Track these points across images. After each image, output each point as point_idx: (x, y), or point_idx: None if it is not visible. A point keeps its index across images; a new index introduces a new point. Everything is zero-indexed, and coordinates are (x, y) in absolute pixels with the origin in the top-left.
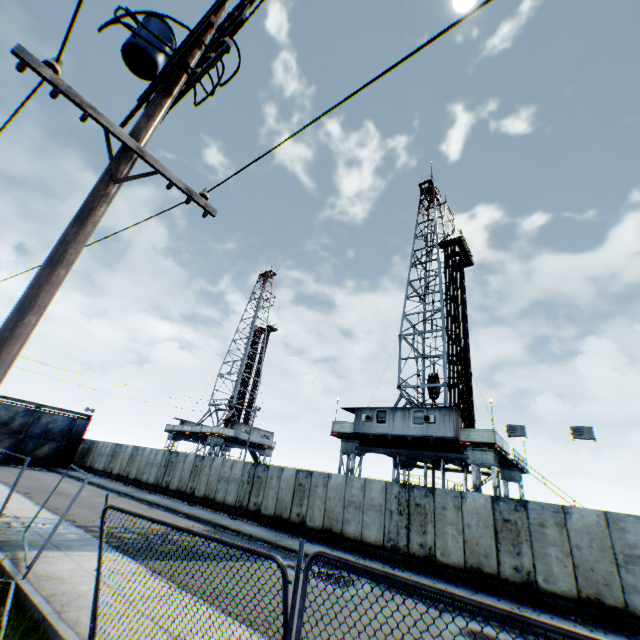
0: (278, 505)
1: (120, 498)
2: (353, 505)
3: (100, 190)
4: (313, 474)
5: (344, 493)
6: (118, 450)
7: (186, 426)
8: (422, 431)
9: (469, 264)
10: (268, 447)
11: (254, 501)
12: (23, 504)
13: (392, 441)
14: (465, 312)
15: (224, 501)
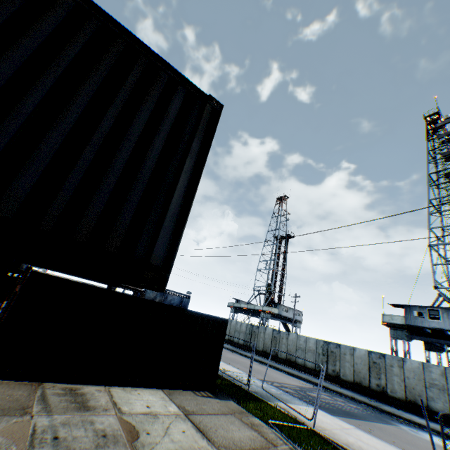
0: (355, 375)
1: (236, 354)
2: (435, 387)
3: None
4: (385, 356)
5: (422, 375)
6: None
7: (243, 304)
8: None
9: None
10: (298, 321)
11: (332, 368)
12: None
13: (444, 334)
14: None
15: (304, 364)
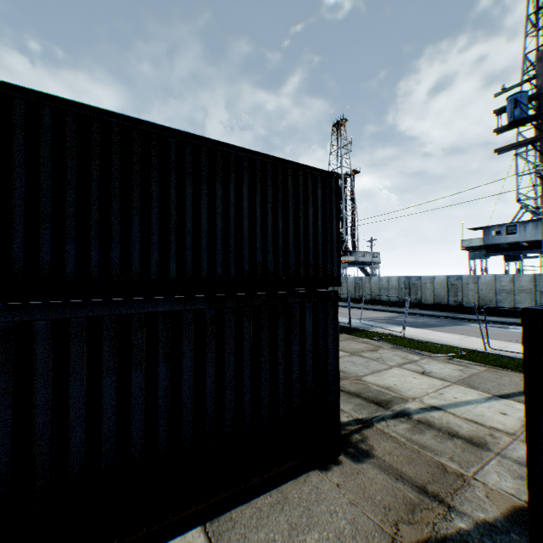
0: (435, 298)
1: None
2: (503, 292)
3: None
4: (462, 277)
5: (493, 286)
6: None
7: None
8: None
9: None
10: (376, 263)
11: (414, 298)
12: None
13: (520, 245)
14: None
15: (389, 300)
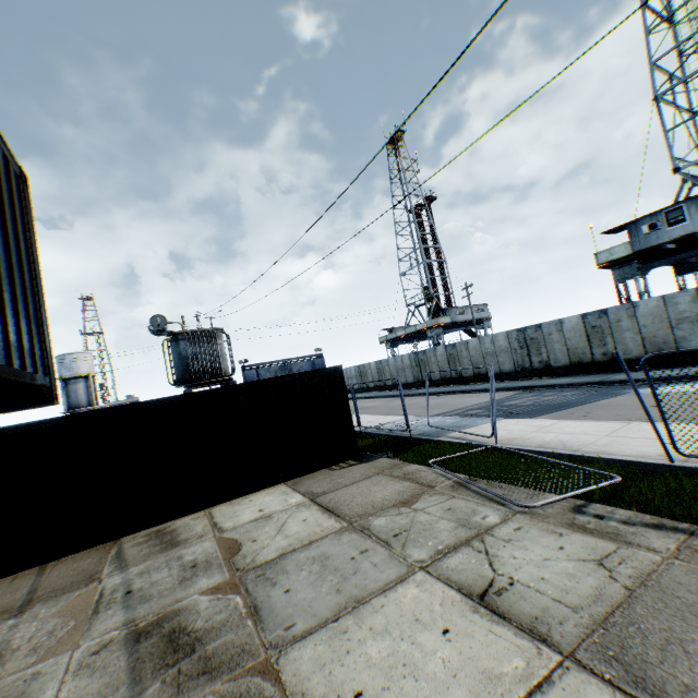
0: (571, 355)
1: (405, 399)
2: (684, 322)
3: None
4: (607, 312)
5: (664, 315)
6: (362, 370)
7: (398, 332)
8: None
9: None
10: (485, 319)
11: (537, 361)
12: (369, 418)
13: (696, 240)
14: None
15: (500, 372)
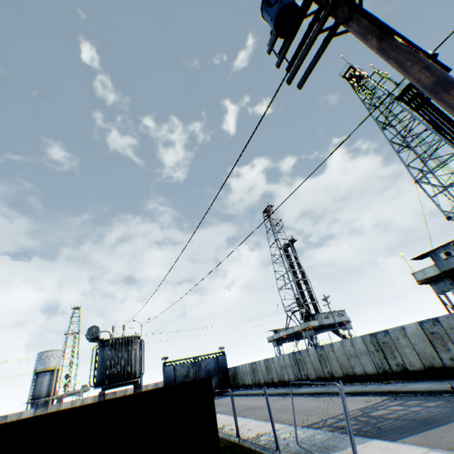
0: (422, 358)
1: (288, 398)
2: None
3: (430, 65)
4: (438, 320)
5: None
6: (254, 366)
7: (281, 332)
8: None
9: None
10: (345, 322)
11: (394, 363)
12: (252, 423)
13: None
14: None
15: (365, 372)
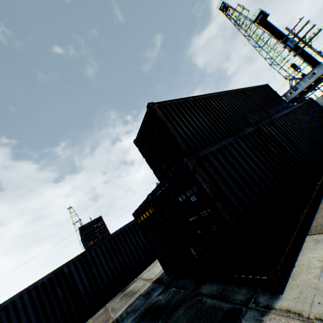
0: None
1: None
2: None
3: None
4: None
5: None
6: None
7: None
8: (314, 78)
9: (267, 17)
10: None
11: None
12: None
13: (303, 92)
14: (284, 34)
15: None
